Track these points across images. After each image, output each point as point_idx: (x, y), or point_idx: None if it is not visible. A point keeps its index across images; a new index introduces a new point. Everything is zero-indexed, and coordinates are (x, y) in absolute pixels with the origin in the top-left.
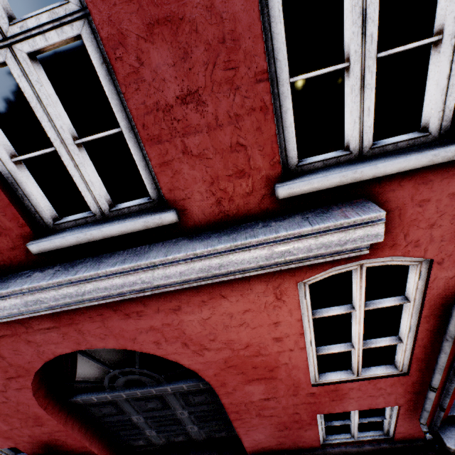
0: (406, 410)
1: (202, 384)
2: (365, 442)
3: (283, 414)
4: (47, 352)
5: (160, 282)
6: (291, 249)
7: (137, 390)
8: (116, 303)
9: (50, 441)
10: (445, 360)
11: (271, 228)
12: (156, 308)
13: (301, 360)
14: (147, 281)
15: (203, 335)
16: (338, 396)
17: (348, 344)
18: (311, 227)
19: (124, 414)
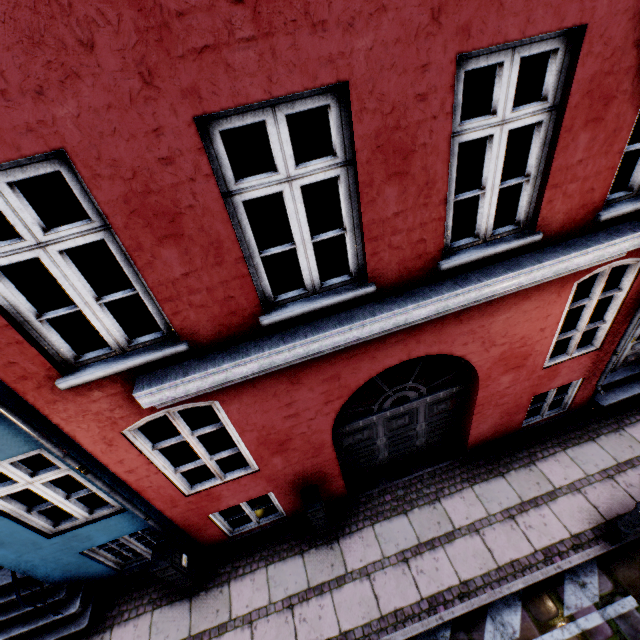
0: (586, 381)
1: (455, 390)
2: (549, 418)
3: (512, 400)
4: (379, 367)
5: (527, 283)
6: (605, 253)
7: (402, 406)
8: (459, 311)
9: (311, 476)
10: (632, 328)
11: (595, 241)
12: (483, 313)
13: (547, 346)
14: (521, 283)
15: (499, 332)
16: (554, 375)
17: (574, 330)
18: (620, 239)
19: (371, 439)
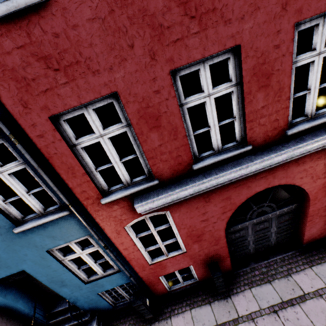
0: None
1: (294, 207)
2: None
3: None
4: (251, 192)
5: None
6: None
7: (262, 216)
8: (297, 158)
9: (213, 257)
10: None
11: None
12: (311, 159)
13: None
14: None
15: (322, 170)
16: None
17: None
18: None
19: (244, 236)
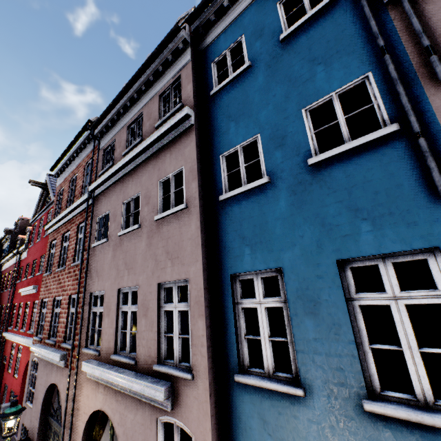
0: None
1: None
2: None
3: None
4: None
5: None
6: None
7: None
8: None
9: None
10: None
11: None
12: None
13: None
14: None
15: None
16: None
17: None
18: None
19: None
